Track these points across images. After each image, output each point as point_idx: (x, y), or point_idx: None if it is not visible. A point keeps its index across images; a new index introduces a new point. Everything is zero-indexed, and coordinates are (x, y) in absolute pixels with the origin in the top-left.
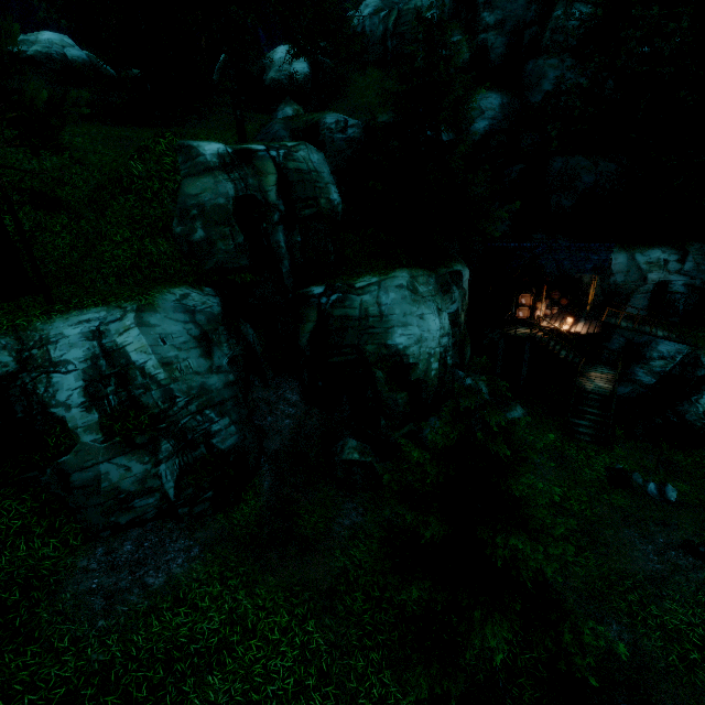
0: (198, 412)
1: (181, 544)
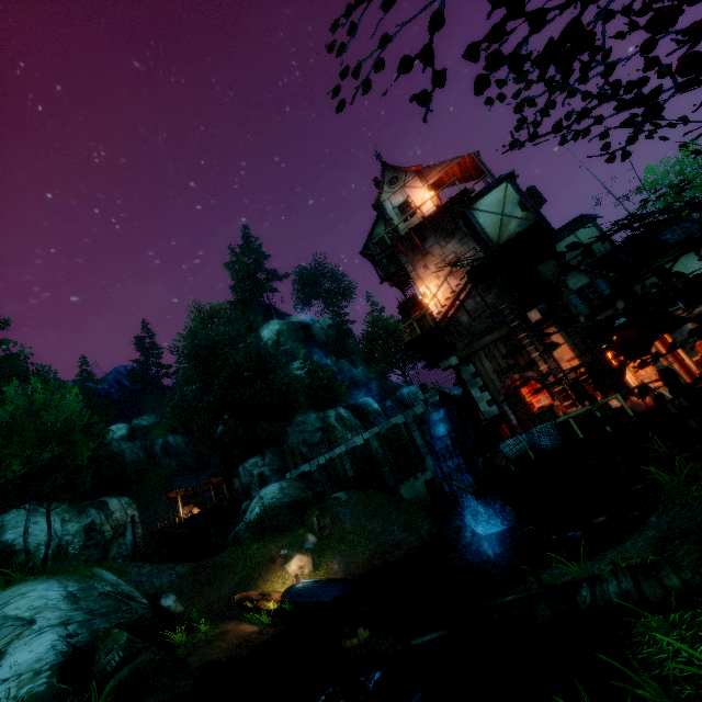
0: None
1: None
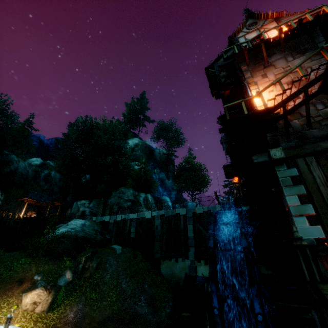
0: None
1: None
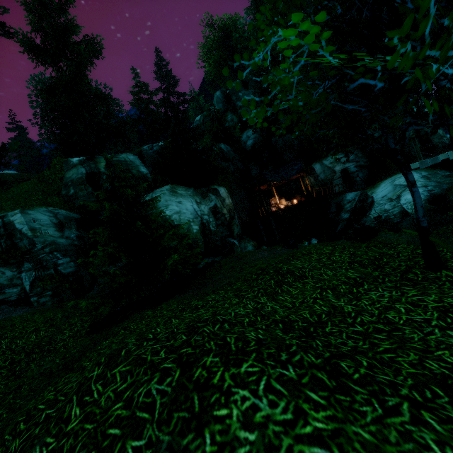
0: (51, 254)
1: (25, 310)
